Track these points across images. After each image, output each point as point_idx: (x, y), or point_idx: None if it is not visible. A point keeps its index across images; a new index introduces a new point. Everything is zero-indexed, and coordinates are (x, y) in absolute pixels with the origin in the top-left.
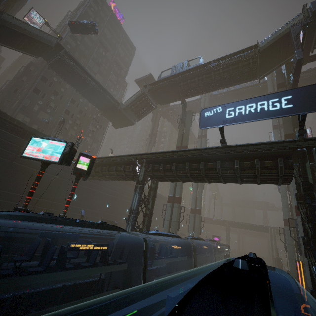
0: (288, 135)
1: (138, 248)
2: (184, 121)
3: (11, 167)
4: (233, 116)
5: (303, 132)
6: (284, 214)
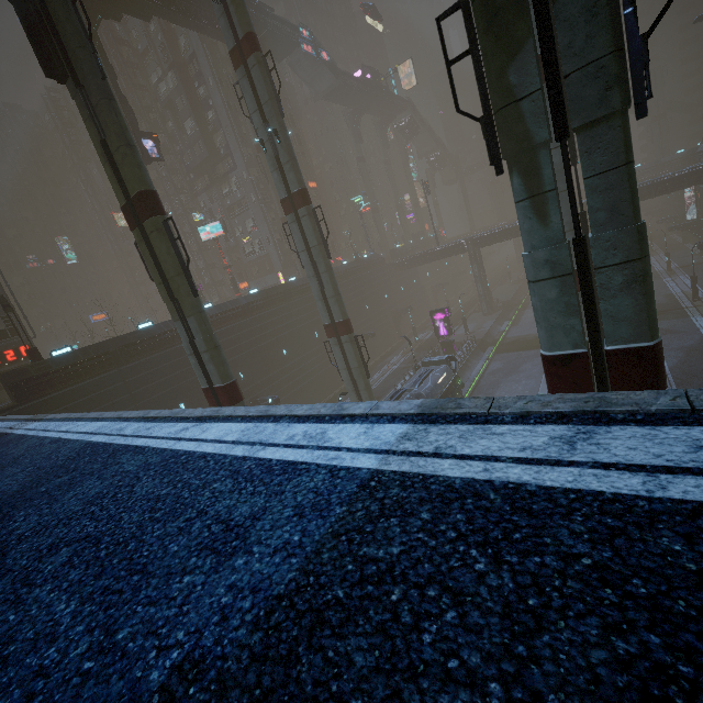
0: None
1: None
2: (67, 63)
3: None
4: None
5: None
6: None
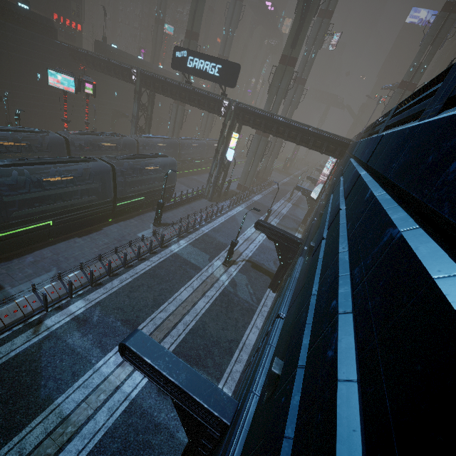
0: (283, 57)
1: (134, 145)
2: None
3: (11, 58)
4: (191, 66)
5: (223, 94)
6: None
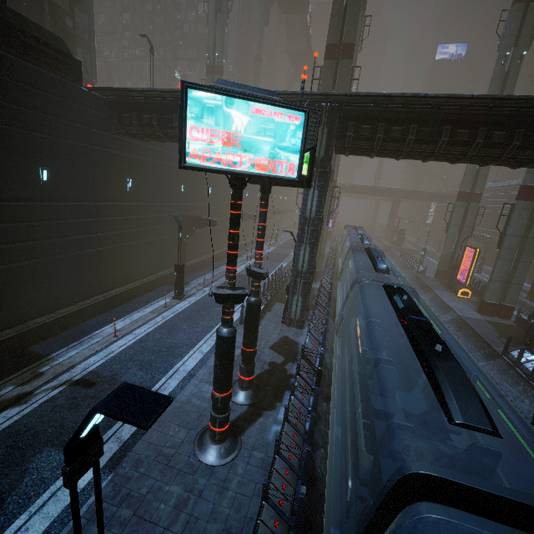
0: None
1: None
2: None
3: None
4: None
5: None
6: (463, 185)
